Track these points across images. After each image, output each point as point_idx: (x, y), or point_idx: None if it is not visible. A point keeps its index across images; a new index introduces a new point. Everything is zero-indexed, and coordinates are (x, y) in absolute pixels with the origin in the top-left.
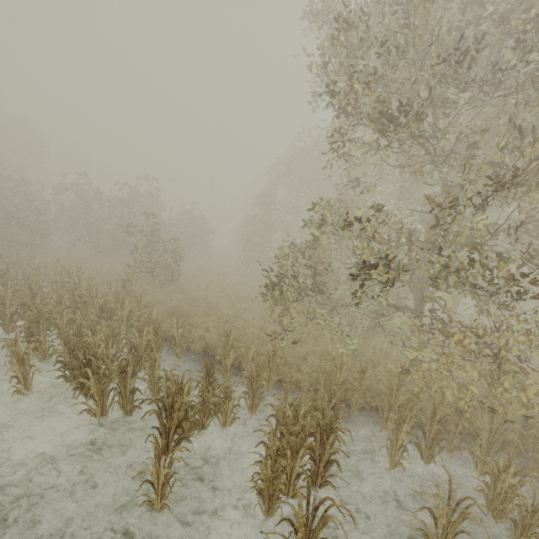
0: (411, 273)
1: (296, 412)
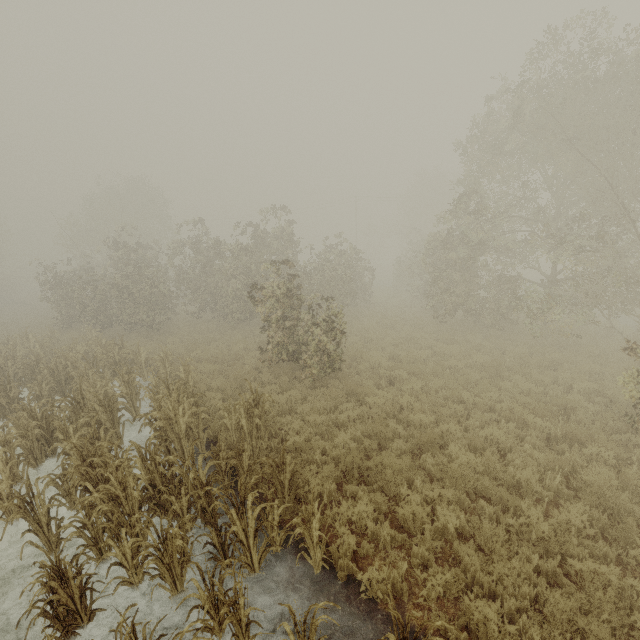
0: None
1: None
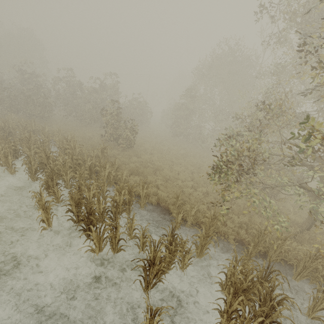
0: (322, 163)
1: (245, 276)
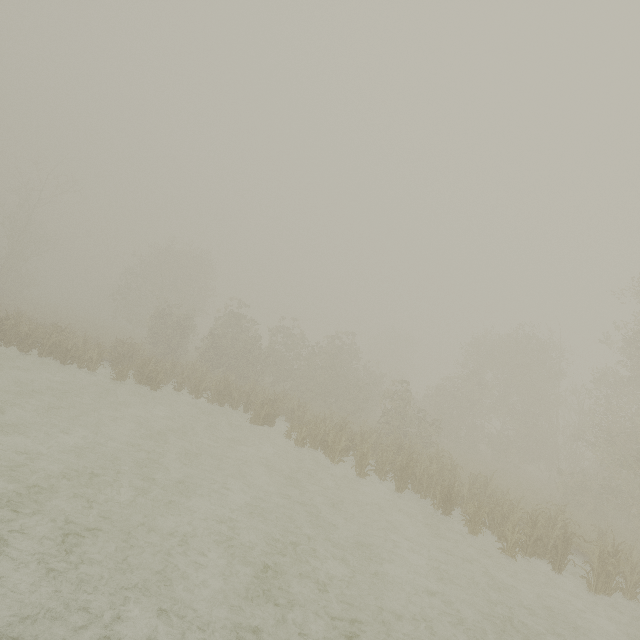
0: None
1: None
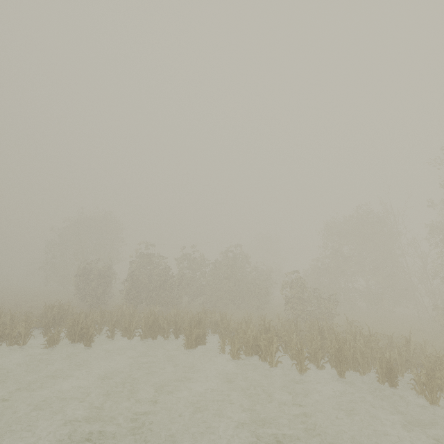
0: None
1: None
